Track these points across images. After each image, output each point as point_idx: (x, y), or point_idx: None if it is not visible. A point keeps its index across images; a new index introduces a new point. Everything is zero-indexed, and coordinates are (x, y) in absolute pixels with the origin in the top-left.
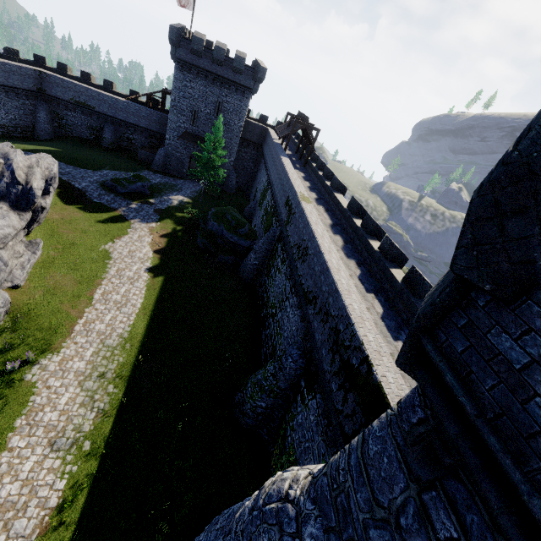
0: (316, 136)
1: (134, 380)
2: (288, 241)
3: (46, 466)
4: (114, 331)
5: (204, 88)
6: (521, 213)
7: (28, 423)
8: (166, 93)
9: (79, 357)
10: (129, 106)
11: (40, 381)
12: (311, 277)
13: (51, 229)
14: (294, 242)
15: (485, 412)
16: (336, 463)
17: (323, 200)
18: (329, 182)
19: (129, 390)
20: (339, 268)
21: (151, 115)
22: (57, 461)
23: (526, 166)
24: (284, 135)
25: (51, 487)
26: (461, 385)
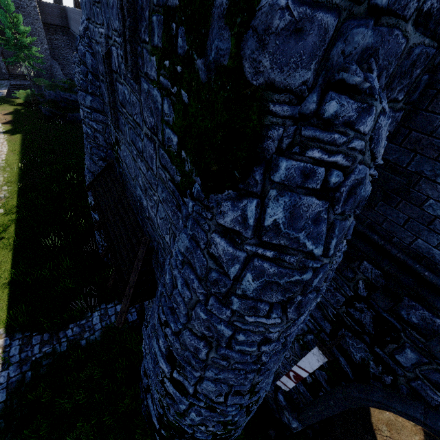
0: None
1: (24, 181)
2: None
3: None
4: None
5: None
6: None
7: None
8: None
9: None
10: None
11: None
12: None
13: None
14: None
15: None
16: None
17: None
18: None
19: (22, 185)
20: None
21: None
22: None
23: None
24: None
25: None
26: None
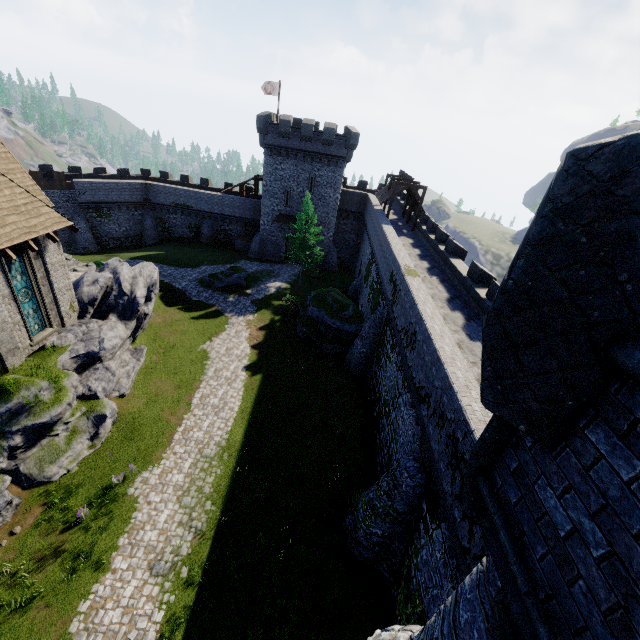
0: (423, 195)
1: (232, 496)
2: (395, 324)
3: (145, 592)
4: (212, 439)
5: (294, 167)
6: (533, 345)
7: (130, 543)
8: (258, 179)
9: (177, 469)
10: (224, 199)
11: (141, 496)
12: (422, 369)
13: (154, 333)
14: (401, 325)
15: (537, 590)
16: (432, 629)
17: (437, 269)
18: (443, 246)
19: (227, 507)
20: (454, 357)
21: (245, 203)
22: (155, 587)
23: (524, 296)
24: (384, 201)
25: (150, 618)
26: (515, 548)
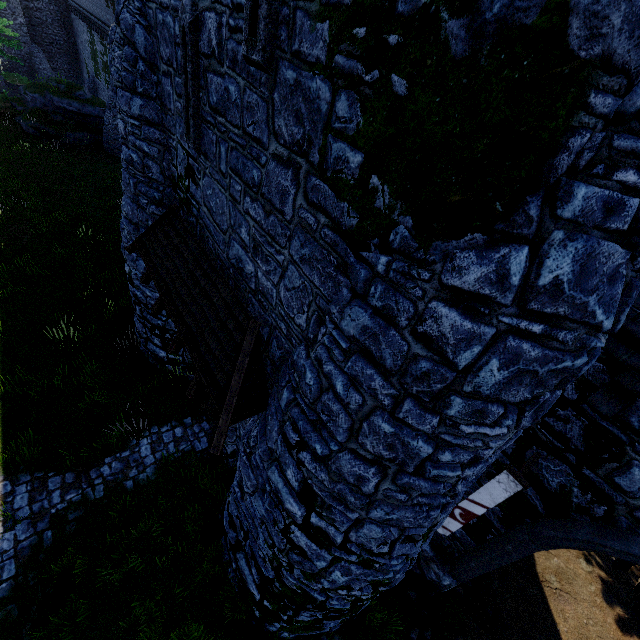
0: None
1: (5, 239)
2: None
3: None
4: None
5: None
6: None
7: None
8: None
9: None
10: None
11: None
12: None
13: None
14: None
15: None
16: None
17: None
18: None
19: (3, 245)
20: None
21: None
22: None
23: None
24: None
25: None
26: None
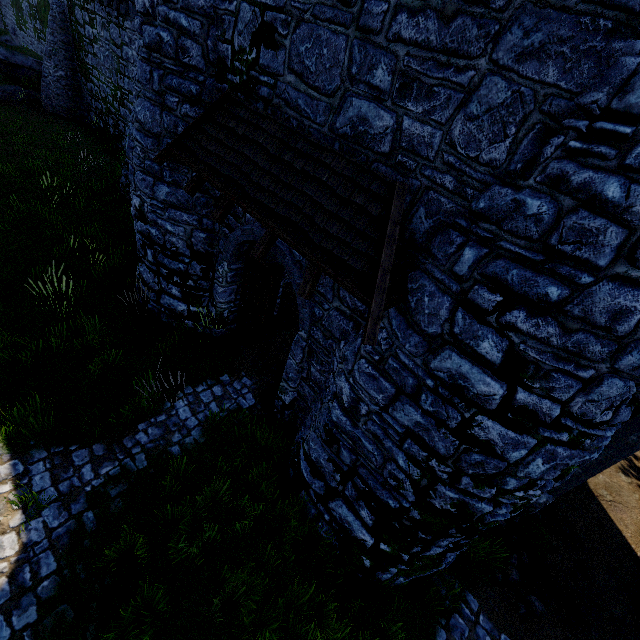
0: None
1: None
2: None
3: None
4: None
5: None
6: None
7: None
8: None
9: None
10: None
11: None
12: None
13: None
14: None
15: None
16: None
17: None
18: None
19: None
20: None
21: None
22: None
23: None
24: None
25: None
26: None
